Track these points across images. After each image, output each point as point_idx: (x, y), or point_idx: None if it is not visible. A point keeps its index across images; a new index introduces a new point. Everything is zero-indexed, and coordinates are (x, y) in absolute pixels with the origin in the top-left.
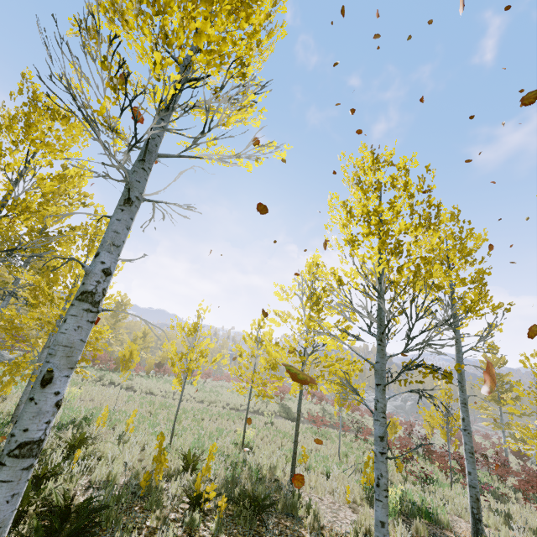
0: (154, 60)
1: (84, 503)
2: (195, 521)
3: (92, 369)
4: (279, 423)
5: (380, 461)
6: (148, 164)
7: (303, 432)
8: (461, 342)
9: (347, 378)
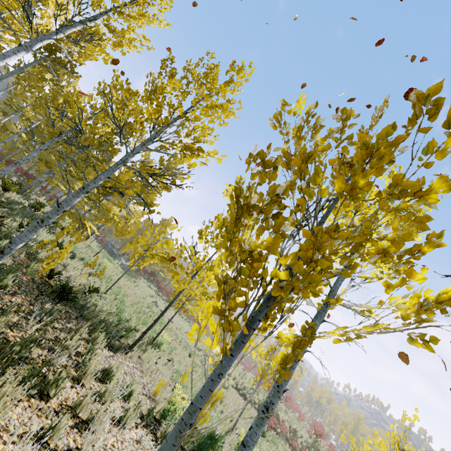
0: (56, 2)
1: (2, 218)
2: (30, 266)
3: (154, 291)
4: (238, 399)
5: (55, 207)
6: (41, 39)
7: (245, 412)
8: (333, 295)
9: (274, 348)
